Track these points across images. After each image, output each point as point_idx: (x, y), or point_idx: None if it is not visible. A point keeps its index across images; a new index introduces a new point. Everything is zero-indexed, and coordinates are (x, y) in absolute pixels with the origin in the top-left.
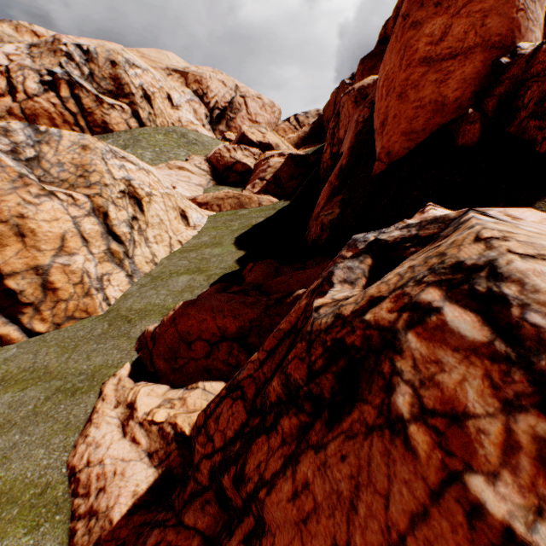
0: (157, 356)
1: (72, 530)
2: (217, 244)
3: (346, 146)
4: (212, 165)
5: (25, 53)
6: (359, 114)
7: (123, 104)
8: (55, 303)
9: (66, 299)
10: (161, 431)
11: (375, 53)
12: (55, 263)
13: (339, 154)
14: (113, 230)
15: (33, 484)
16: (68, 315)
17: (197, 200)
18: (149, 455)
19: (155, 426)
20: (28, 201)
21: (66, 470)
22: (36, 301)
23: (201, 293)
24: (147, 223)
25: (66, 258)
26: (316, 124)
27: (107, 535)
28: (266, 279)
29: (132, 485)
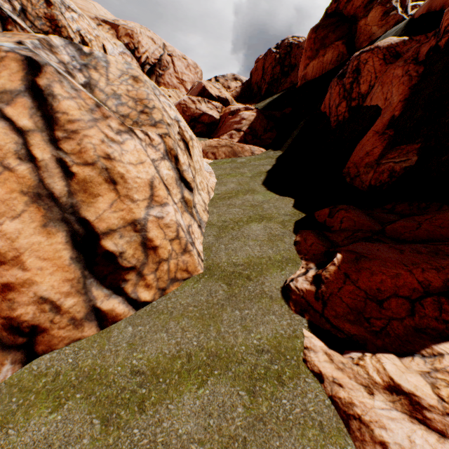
0: (334, 318)
1: None
2: (251, 190)
3: (395, 98)
4: None
5: None
6: (406, 69)
7: None
8: (156, 264)
9: (166, 259)
10: None
11: (327, 24)
12: (148, 215)
13: (367, 107)
14: (184, 176)
15: None
16: (171, 277)
17: None
18: None
19: None
20: (110, 138)
21: None
22: (137, 264)
23: (299, 242)
24: (194, 169)
25: (158, 209)
26: (246, 86)
27: None
28: (375, 225)
29: None
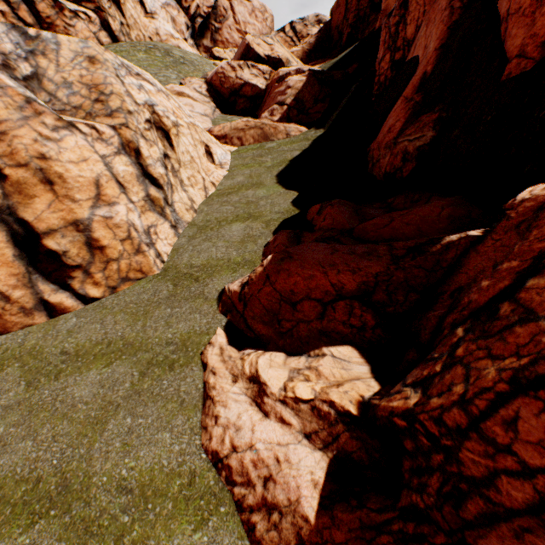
0: (251, 319)
1: (247, 523)
2: (257, 184)
3: (432, 46)
4: (215, 90)
5: None
6: None
7: (88, 11)
8: (104, 264)
9: (116, 259)
10: (316, 410)
11: None
12: (94, 216)
13: (409, 61)
14: (149, 172)
15: (175, 473)
16: (122, 276)
17: (213, 133)
18: (306, 437)
19: (305, 405)
20: (45, 137)
21: (206, 455)
22: (83, 263)
23: (269, 243)
24: (179, 162)
25: (106, 209)
26: (323, 33)
27: (310, 536)
28: (351, 223)
29: (306, 474)
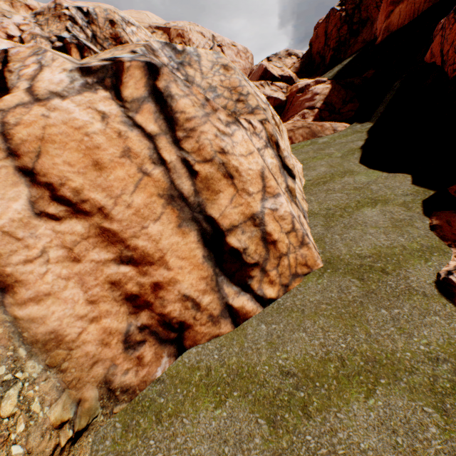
0: None
1: None
2: (348, 172)
3: None
4: None
5: (32, 22)
6: None
7: None
8: (277, 259)
9: (285, 253)
10: None
11: None
12: (264, 208)
13: None
14: (285, 163)
15: None
16: (292, 272)
17: None
18: None
19: None
20: (221, 132)
21: None
22: (259, 260)
23: (439, 226)
24: None
25: (271, 201)
26: (306, 59)
27: None
28: None
29: None
